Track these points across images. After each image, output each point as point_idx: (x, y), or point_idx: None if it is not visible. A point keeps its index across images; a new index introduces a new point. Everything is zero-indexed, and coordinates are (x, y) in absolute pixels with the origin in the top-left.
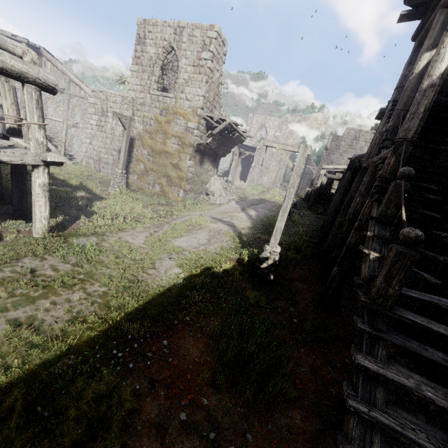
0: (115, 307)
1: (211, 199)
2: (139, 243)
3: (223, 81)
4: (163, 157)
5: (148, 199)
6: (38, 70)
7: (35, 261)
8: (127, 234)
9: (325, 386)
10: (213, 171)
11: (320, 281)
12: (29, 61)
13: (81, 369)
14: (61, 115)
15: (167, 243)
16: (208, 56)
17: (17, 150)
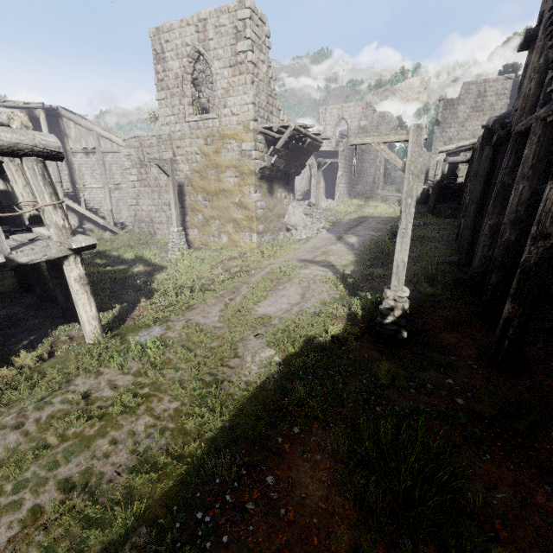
0: (193, 432)
1: (295, 235)
2: (213, 321)
3: (275, 75)
4: (222, 198)
5: (216, 255)
6: (32, 135)
7: (88, 380)
8: (196, 312)
9: (550, 527)
10: (289, 198)
11: (480, 322)
12: (20, 127)
13: (158, 551)
14: (100, 179)
15: (248, 313)
16: (246, 46)
17: (37, 244)
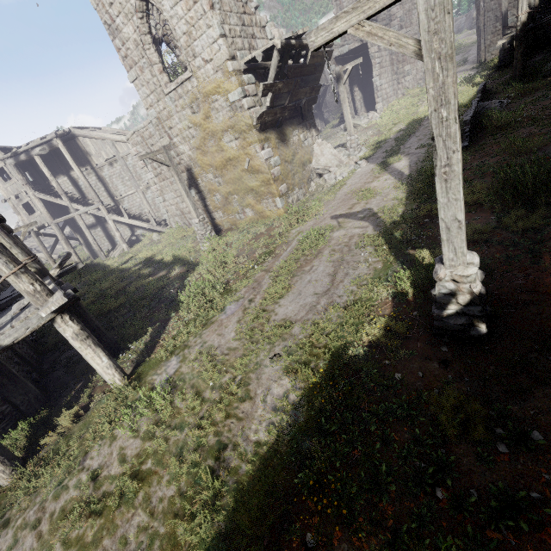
0: (182, 545)
1: (328, 180)
2: (228, 341)
3: None
4: (231, 169)
5: (243, 236)
6: None
7: (102, 450)
8: (213, 329)
9: None
10: (311, 136)
11: None
12: None
13: None
14: (131, 185)
15: (265, 322)
16: None
17: (21, 316)
